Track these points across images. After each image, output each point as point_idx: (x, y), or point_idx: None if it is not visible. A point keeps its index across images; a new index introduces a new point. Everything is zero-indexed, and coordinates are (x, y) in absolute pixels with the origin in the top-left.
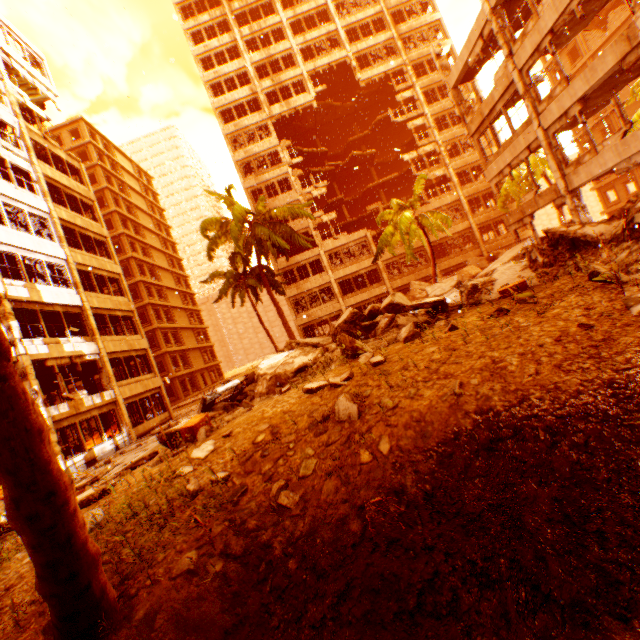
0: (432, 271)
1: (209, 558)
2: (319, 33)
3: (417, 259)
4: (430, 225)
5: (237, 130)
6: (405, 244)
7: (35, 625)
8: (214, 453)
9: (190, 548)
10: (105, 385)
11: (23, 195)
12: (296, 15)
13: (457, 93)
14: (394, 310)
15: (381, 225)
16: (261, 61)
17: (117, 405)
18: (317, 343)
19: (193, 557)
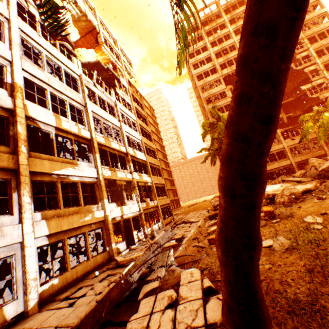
0: None
1: None
2: None
3: None
4: None
5: (204, 83)
6: (320, 133)
7: None
8: (326, 221)
9: None
10: (153, 198)
11: (130, 113)
12: (237, 26)
13: None
14: None
15: (277, 128)
16: (217, 50)
17: (157, 208)
18: (299, 180)
19: None
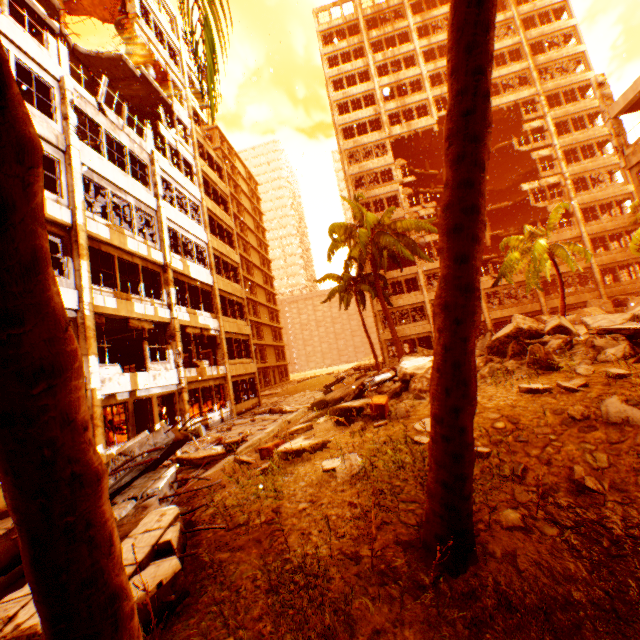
0: (560, 305)
1: (533, 520)
2: None
3: (541, 290)
4: (566, 256)
5: (355, 146)
6: (530, 273)
7: (381, 536)
8: None
9: (502, 507)
10: (219, 360)
11: (187, 184)
12: (430, 44)
13: (617, 123)
14: (560, 333)
15: None
16: (389, 85)
17: (226, 380)
18: None
19: (516, 515)
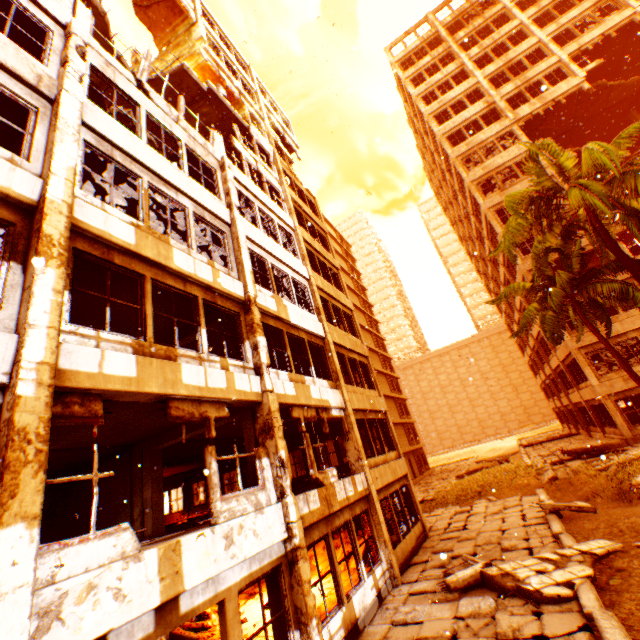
0: None
1: None
2: (579, 10)
3: None
4: None
5: (469, 148)
6: None
7: None
8: None
9: None
10: (350, 462)
11: (274, 206)
12: (540, 8)
13: None
14: None
15: None
16: (496, 71)
17: (368, 502)
18: None
19: None
